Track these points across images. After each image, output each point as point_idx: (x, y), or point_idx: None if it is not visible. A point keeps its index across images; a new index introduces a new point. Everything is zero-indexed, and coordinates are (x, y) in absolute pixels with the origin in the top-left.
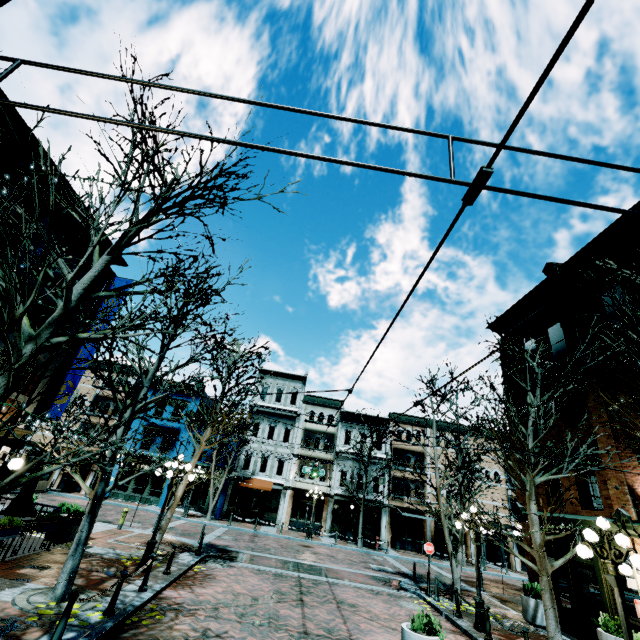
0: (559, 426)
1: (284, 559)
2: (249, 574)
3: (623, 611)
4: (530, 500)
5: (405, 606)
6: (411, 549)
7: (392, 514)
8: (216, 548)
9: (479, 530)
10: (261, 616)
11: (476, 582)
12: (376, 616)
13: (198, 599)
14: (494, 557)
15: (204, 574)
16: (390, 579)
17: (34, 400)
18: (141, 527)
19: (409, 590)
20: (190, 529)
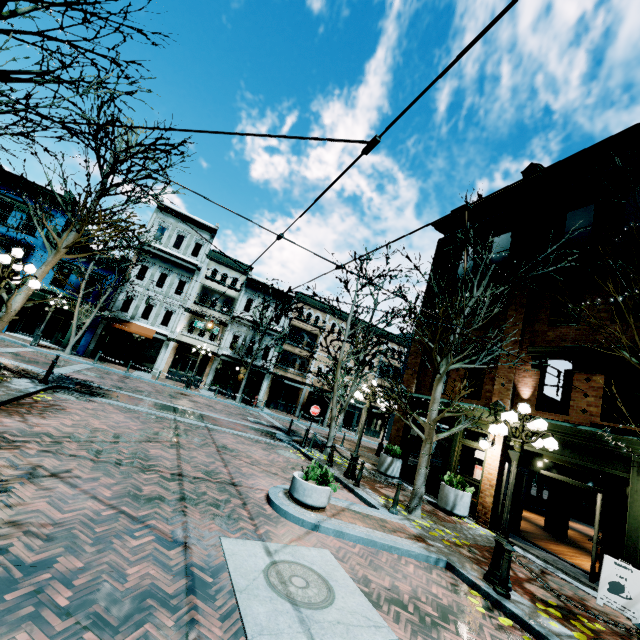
0: (485, 324)
1: (159, 402)
2: (114, 411)
3: (515, 480)
4: (439, 382)
5: (282, 454)
6: (283, 410)
7: (274, 380)
8: (73, 381)
9: (374, 401)
10: (124, 455)
11: (357, 442)
12: (257, 461)
13: (31, 430)
14: (347, 423)
15: (48, 404)
16: (267, 431)
17: None
18: None
19: (285, 441)
20: (39, 358)
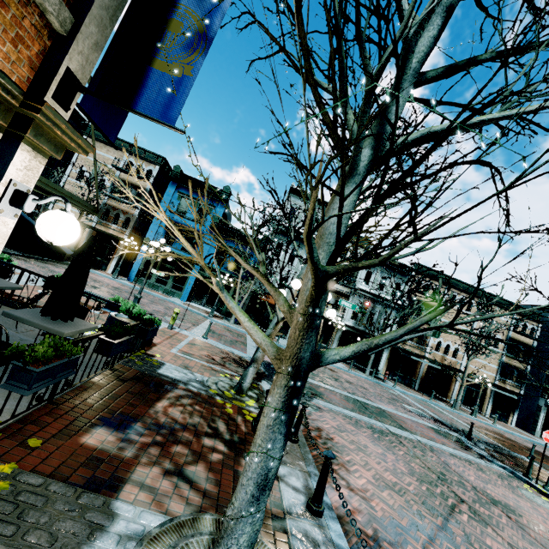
0: None
1: (342, 393)
2: (350, 427)
3: None
4: None
5: (538, 503)
6: (400, 382)
7: (391, 352)
8: (273, 369)
9: None
10: None
11: None
12: None
13: (378, 515)
14: (466, 401)
15: (314, 429)
16: (448, 434)
17: (88, 43)
18: (184, 326)
19: (493, 461)
20: (226, 334)
